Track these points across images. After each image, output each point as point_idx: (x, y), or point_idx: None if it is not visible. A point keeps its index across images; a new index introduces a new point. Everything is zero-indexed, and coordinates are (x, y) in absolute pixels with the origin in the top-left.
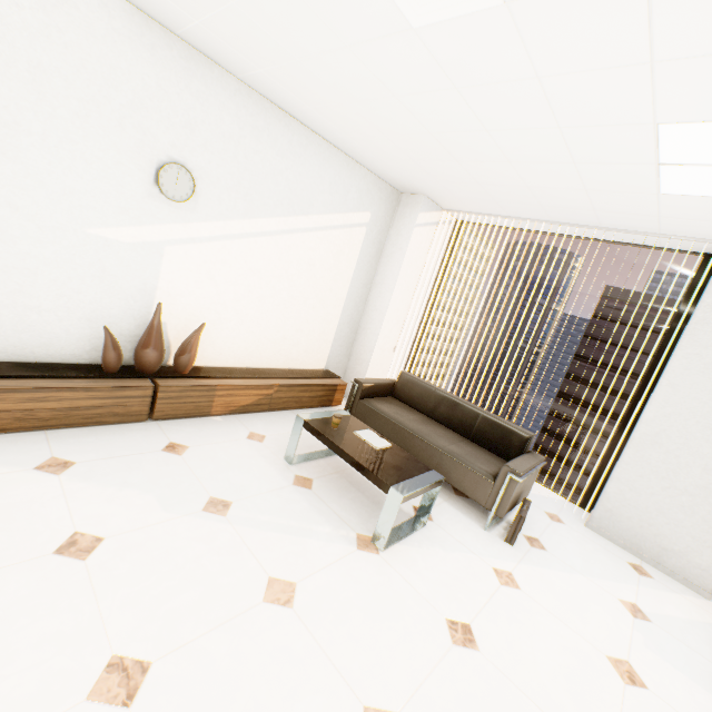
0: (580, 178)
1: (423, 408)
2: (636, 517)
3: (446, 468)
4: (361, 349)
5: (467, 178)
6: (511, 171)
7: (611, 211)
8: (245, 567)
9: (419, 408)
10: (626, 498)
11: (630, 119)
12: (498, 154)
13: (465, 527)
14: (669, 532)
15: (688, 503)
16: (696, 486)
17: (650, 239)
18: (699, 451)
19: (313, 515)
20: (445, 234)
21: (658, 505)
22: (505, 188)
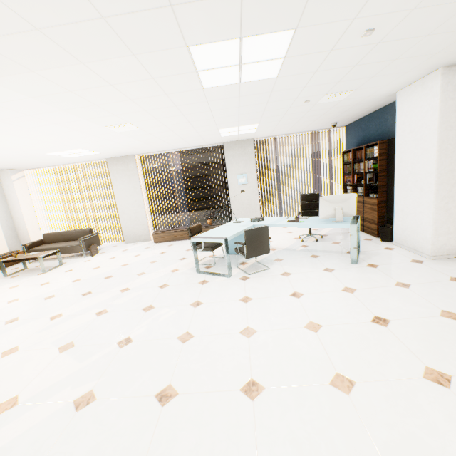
0: (49, 159)
1: (58, 241)
2: (132, 233)
3: (68, 250)
4: (23, 236)
5: (18, 164)
6: (28, 161)
7: (71, 160)
8: (1, 289)
9: (57, 241)
10: (127, 230)
11: (37, 154)
12: (18, 160)
13: (78, 259)
14: (138, 232)
15: (137, 223)
16: (135, 218)
17: (94, 161)
18: (131, 210)
19: (21, 278)
20: (33, 178)
21: (133, 227)
22: (34, 163)
